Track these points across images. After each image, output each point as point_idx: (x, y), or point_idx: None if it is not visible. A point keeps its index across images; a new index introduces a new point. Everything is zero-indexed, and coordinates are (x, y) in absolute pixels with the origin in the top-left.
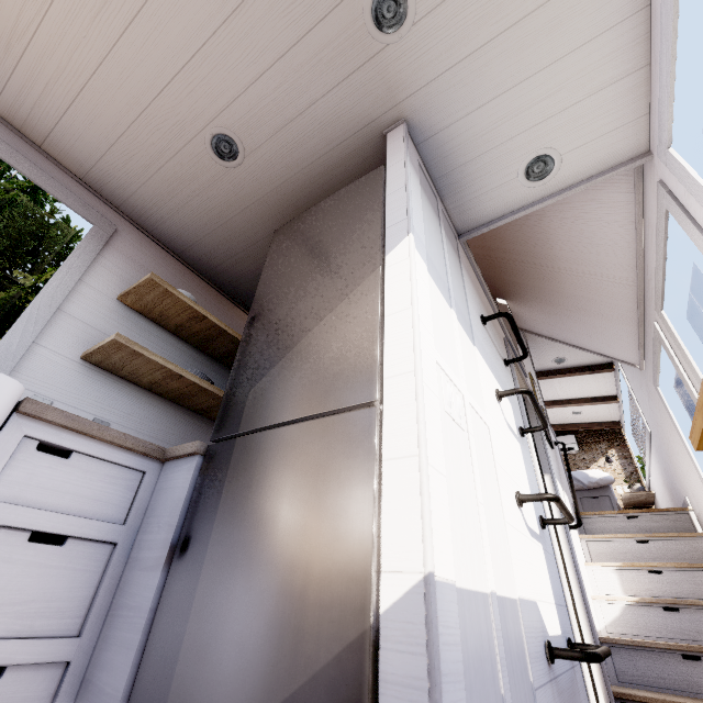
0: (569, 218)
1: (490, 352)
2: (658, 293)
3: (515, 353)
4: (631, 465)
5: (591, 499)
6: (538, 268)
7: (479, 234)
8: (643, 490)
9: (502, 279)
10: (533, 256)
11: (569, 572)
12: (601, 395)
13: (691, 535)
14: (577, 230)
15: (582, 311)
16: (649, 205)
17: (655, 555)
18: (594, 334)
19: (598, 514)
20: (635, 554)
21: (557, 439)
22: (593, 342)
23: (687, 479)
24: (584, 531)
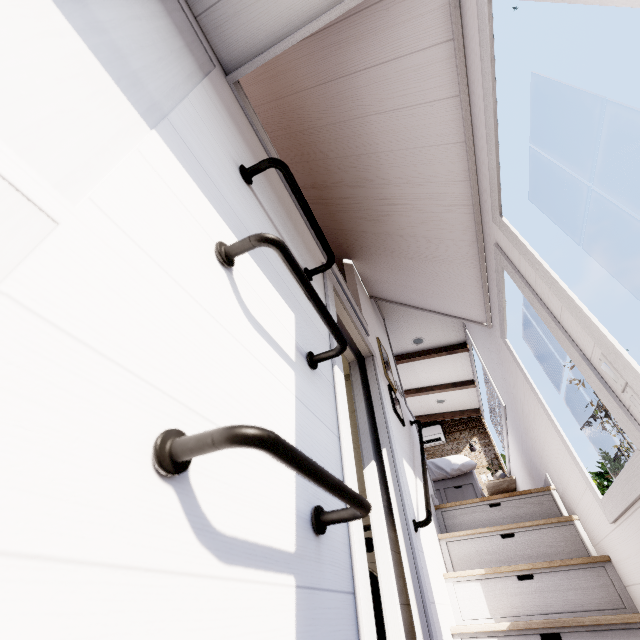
0: (390, 110)
1: (249, 216)
2: (494, 188)
3: (348, 297)
4: (492, 452)
5: (455, 489)
6: (373, 203)
7: (252, 69)
8: (505, 476)
9: (343, 229)
10: (365, 186)
11: (412, 601)
12: (460, 380)
13: (558, 520)
14: (401, 128)
15: (424, 257)
16: (471, 46)
17: (523, 552)
18: (440, 288)
19: (459, 505)
20: (501, 553)
21: (425, 430)
22: (440, 300)
23: (546, 450)
24: (446, 528)
